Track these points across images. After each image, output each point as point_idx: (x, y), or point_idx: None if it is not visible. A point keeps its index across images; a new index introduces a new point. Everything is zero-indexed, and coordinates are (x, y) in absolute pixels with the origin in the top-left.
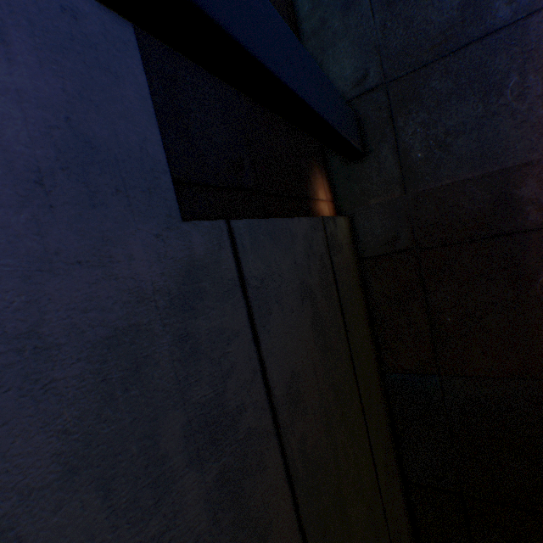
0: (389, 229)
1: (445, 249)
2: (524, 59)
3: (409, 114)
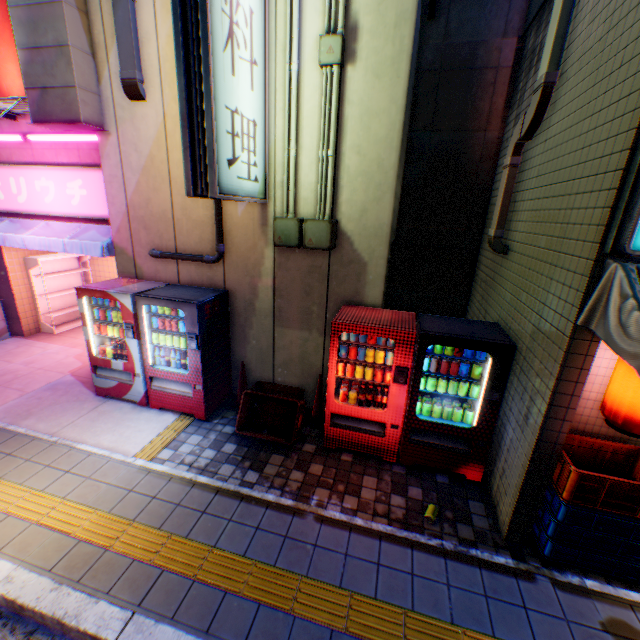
0: (433, 59)
1: (450, 73)
2: (494, 0)
3: (455, 7)
